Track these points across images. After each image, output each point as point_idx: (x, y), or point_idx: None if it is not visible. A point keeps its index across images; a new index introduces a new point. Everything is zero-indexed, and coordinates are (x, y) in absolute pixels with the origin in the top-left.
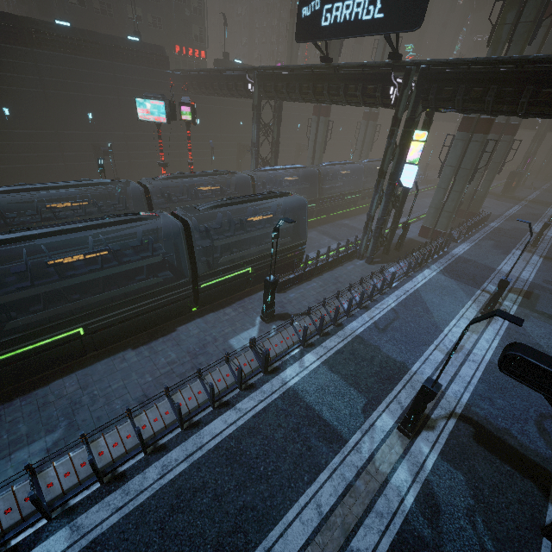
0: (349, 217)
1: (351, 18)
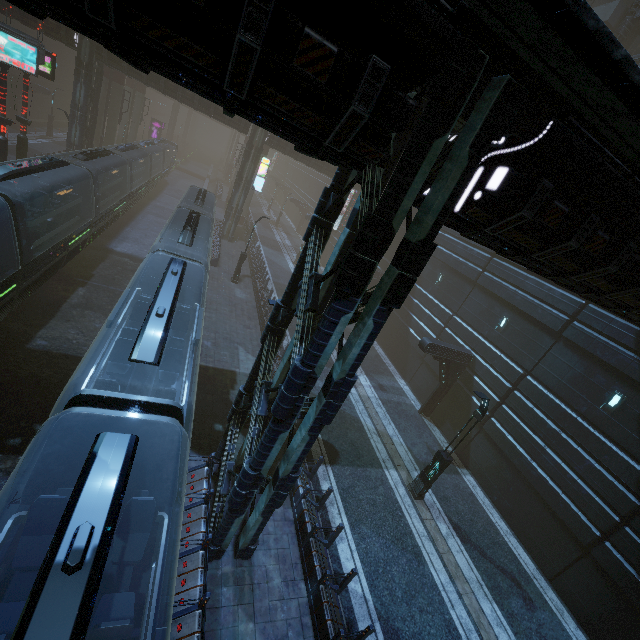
0: (155, 199)
1: None
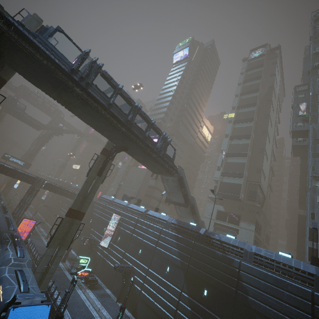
0: None
1: (17, 162)
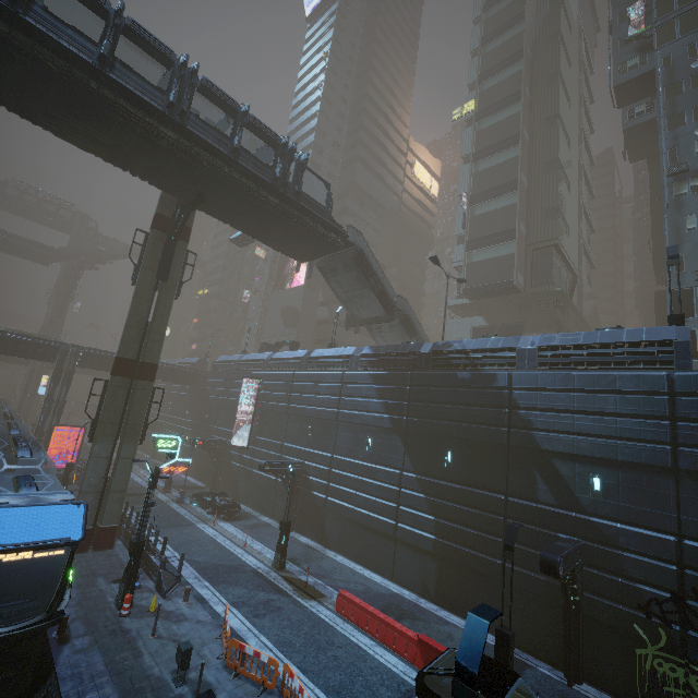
0: None
1: None
